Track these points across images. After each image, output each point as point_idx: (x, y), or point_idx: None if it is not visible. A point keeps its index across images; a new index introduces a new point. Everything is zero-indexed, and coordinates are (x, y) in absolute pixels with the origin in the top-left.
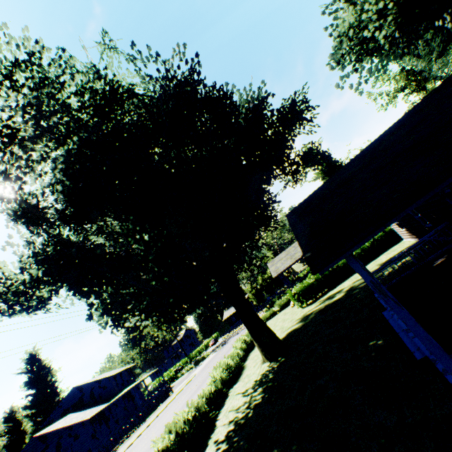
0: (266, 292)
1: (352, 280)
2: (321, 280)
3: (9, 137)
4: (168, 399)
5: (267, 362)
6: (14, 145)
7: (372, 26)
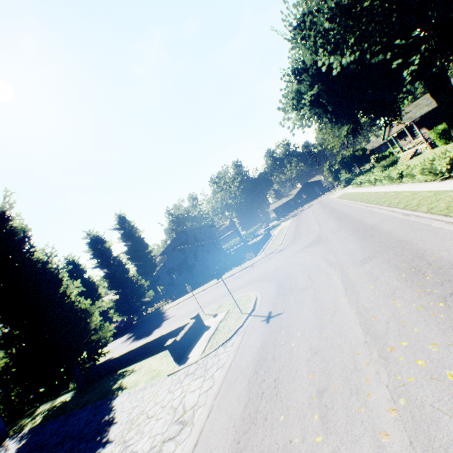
0: (345, 169)
1: None
2: None
3: None
4: (275, 235)
5: None
6: None
7: None
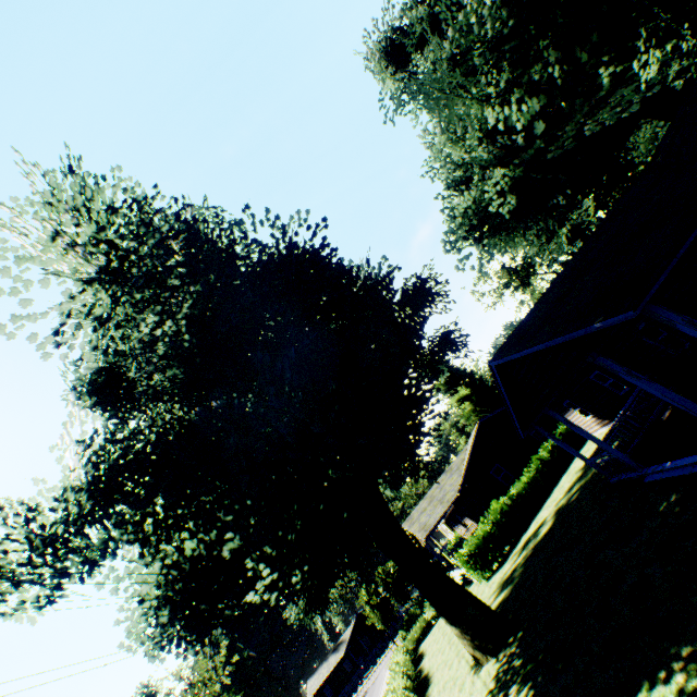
0: (396, 596)
1: (551, 504)
2: (502, 521)
3: (117, 273)
4: None
5: (487, 662)
6: (116, 285)
7: (495, 204)
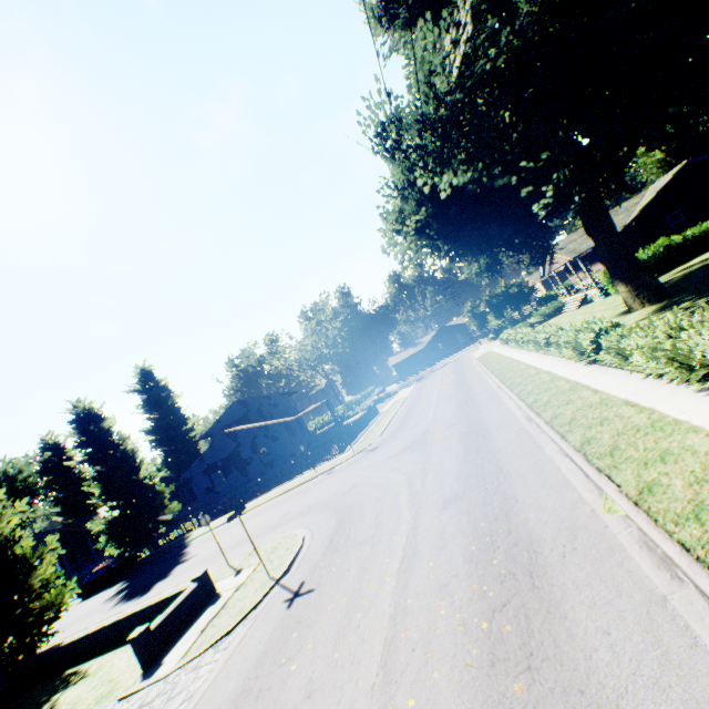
0: (494, 313)
1: None
2: (662, 255)
3: None
4: (383, 413)
5: (641, 309)
6: None
7: None
